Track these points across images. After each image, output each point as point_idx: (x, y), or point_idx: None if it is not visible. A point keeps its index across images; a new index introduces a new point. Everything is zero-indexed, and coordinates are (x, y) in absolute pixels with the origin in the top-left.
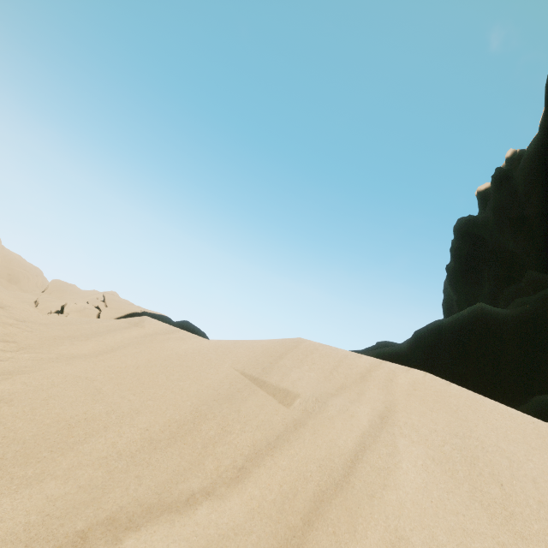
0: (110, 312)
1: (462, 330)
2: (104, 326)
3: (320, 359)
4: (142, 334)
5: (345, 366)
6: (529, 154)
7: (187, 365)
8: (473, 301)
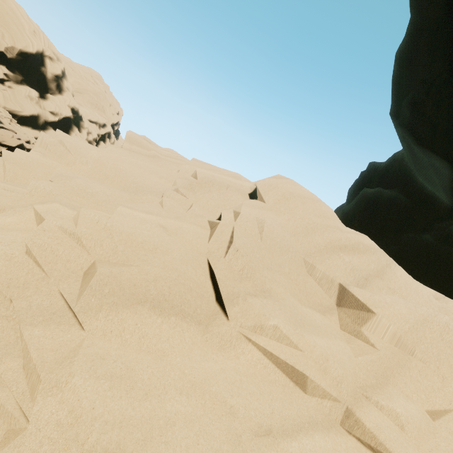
0: None
1: (356, 181)
2: None
3: None
4: None
5: None
6: None
7: None
8: None
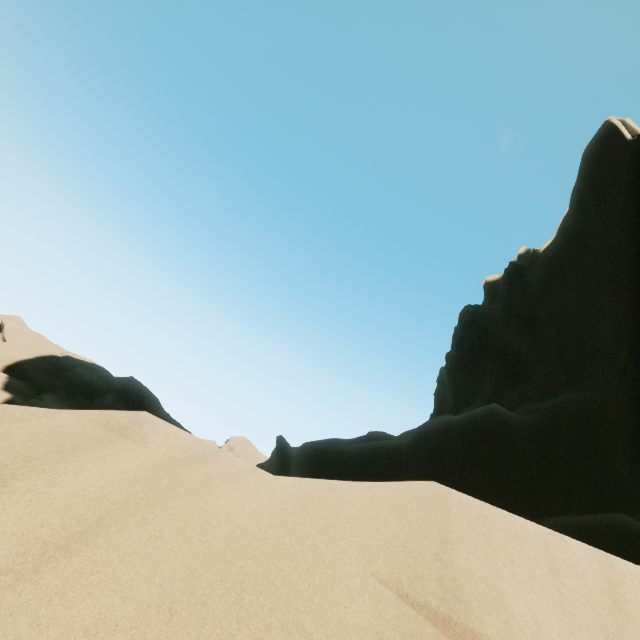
0: (8, 350)
1: (474, 432)
2: (43, 432)
3: (513, 547)
4: (148, 466)
5: (566, 568)
6: (547, 255)
7: (280, 575)
8: (471, 396)
